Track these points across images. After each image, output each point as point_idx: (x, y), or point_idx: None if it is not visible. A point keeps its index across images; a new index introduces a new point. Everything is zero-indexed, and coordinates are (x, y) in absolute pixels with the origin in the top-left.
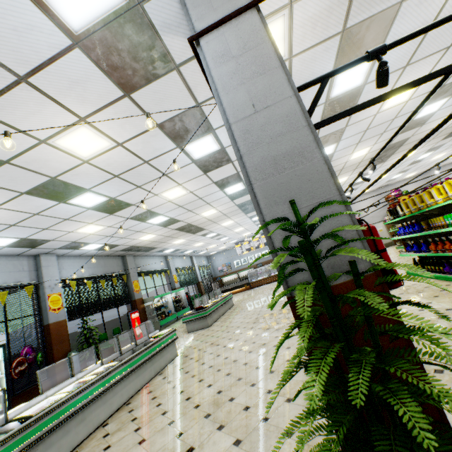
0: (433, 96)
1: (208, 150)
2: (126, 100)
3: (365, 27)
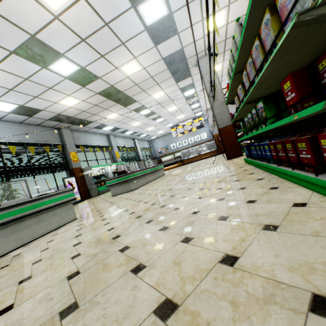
0: None
1: None
2: None
3: None
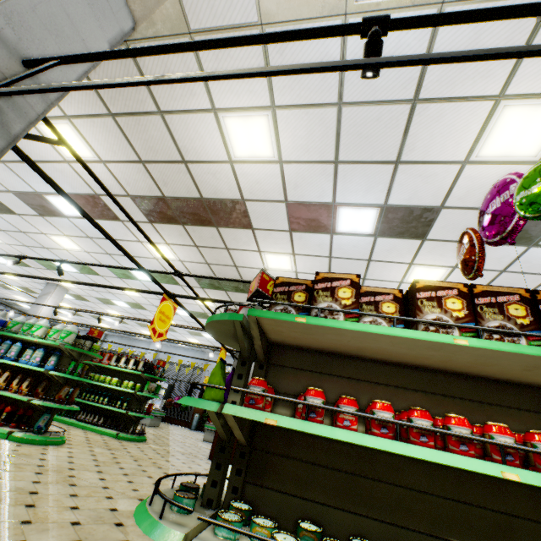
0: (53, 216)
1: (124, 303)
2: (94, 303)
3: (44, 265)
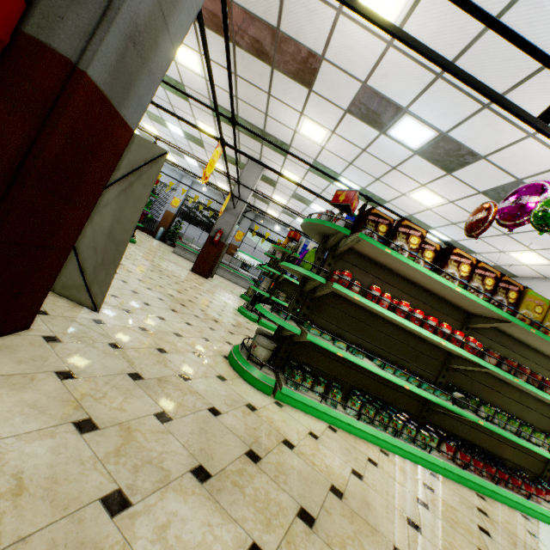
0: None
1: None
2: None
3: None
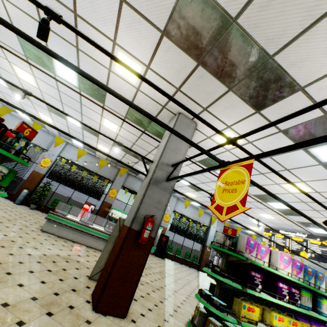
0: None
1: None
2: None
3: None
